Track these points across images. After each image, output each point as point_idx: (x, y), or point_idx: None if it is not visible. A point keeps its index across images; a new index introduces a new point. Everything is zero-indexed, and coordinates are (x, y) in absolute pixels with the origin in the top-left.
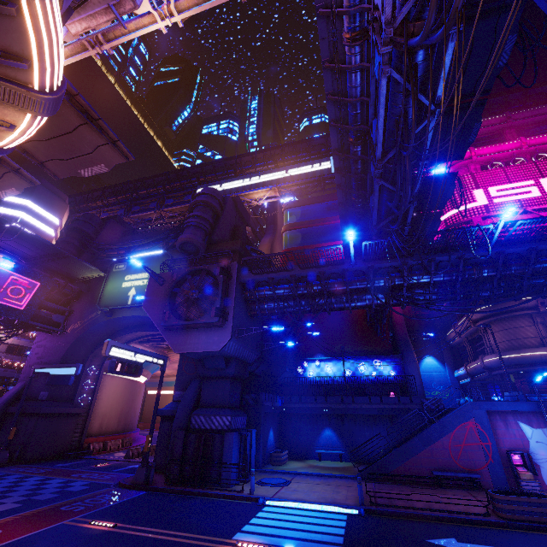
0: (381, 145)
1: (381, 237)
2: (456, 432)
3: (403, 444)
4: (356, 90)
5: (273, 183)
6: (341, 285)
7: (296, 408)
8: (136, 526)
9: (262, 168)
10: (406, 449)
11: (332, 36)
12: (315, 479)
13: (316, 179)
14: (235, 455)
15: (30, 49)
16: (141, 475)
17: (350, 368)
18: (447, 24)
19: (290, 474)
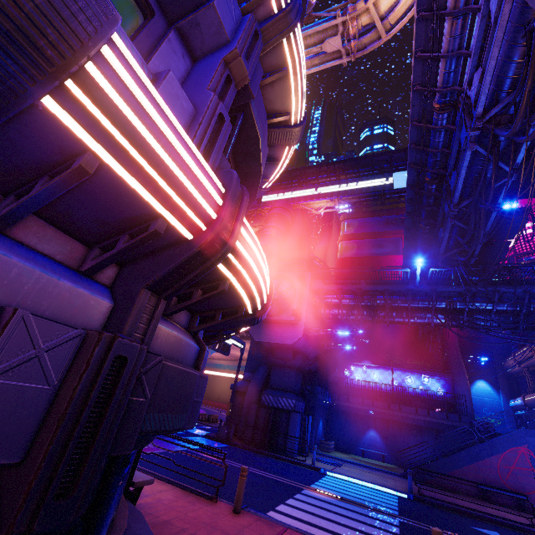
0: (459, 194)
1: (446, 263)
2: (507, 454)
3: (450, 455)
4: (439, 143)
5: (333, 195)
6: (403, 303)
7: (343, 405)
8: (236, 463)
9: (324, 180)
10: (452, 460)
11: (422, 103)
12: (363, 468)
13: (377, 193)
14: (298, 432)
15: (273, 173)
16: (223, 432)
17: (397, 379)
18: (528, 138)
19: (339, 460)
